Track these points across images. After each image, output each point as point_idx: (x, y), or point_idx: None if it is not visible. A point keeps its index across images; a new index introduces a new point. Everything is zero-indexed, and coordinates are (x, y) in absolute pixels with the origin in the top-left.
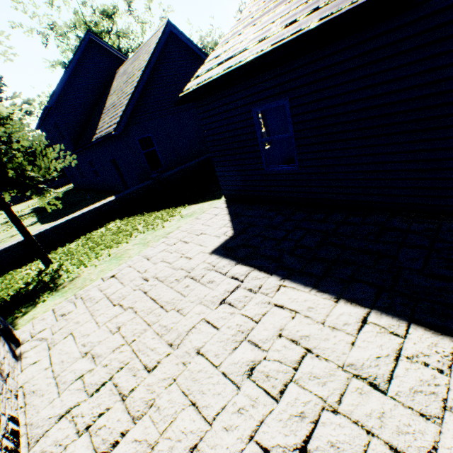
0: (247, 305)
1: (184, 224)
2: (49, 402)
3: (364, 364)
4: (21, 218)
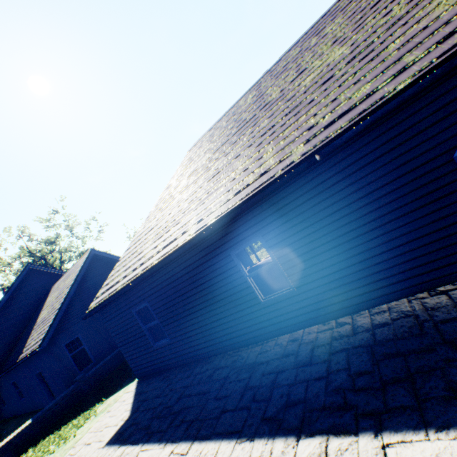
0: None
1: (95, 422)
2: None
3: None
4: None
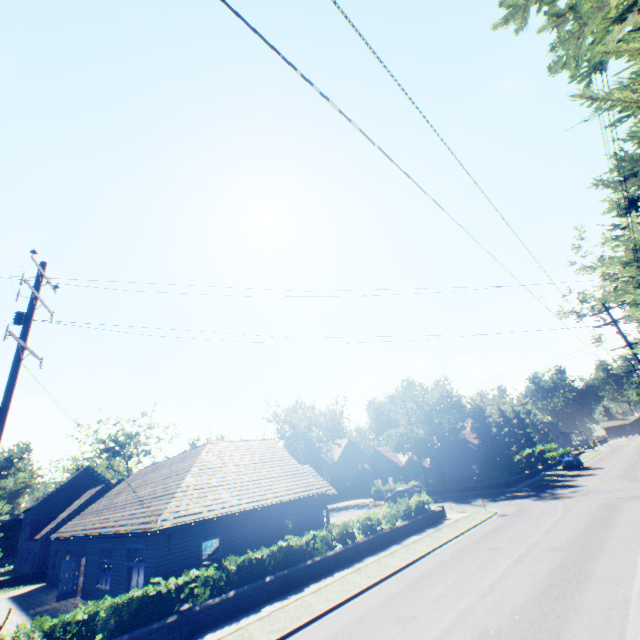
0: None
1: (18, 590)
2: None
3: None
4: None
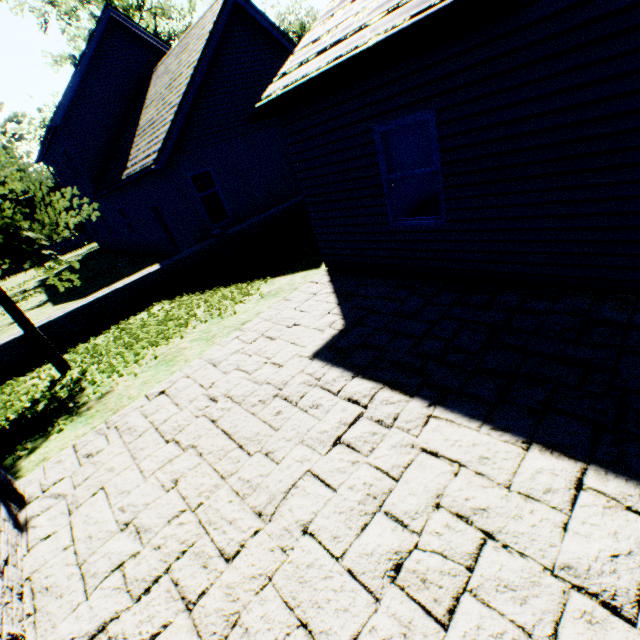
0: (377, 448)
1: (266, 308)
2: (72, 608)
3: (588, 566)
4: (24, 295)
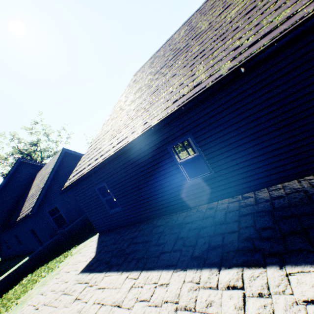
0: (86, 295)
1: (71, 259)
2: None
3: (120, 298)
4: None
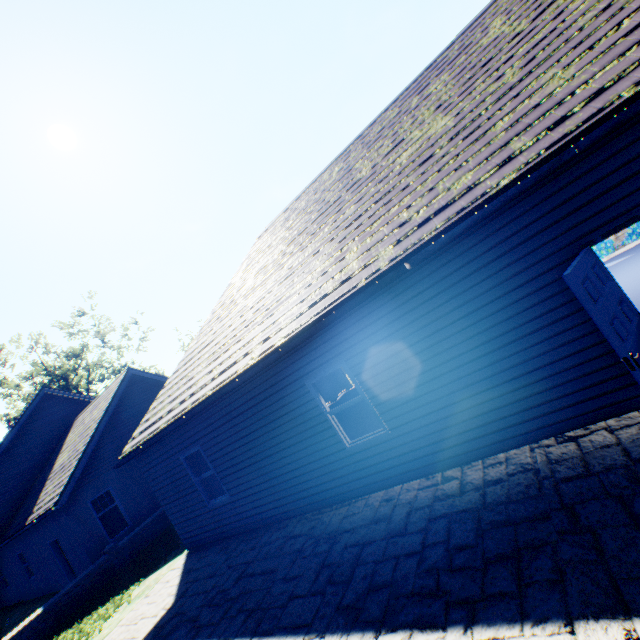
0: None
1: (128, 611)
2: None
3: None
4: None
